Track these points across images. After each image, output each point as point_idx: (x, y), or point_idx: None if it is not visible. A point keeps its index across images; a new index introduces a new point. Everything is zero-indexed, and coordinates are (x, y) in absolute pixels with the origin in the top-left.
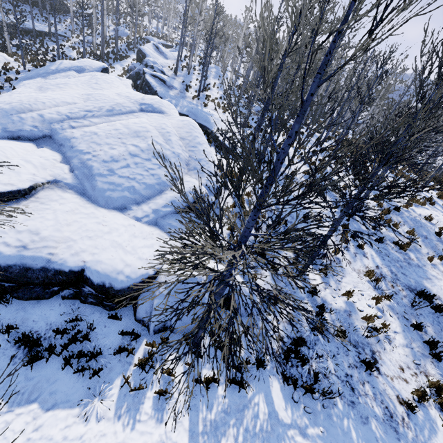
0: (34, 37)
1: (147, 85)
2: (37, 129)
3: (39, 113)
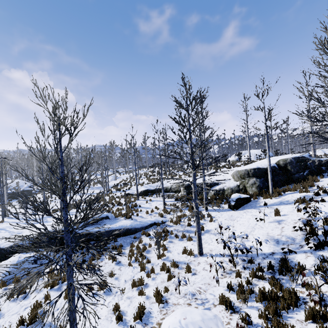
0: None
1: None
2: None
3: None
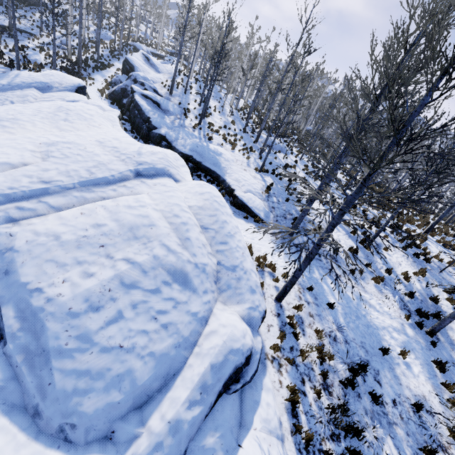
0: None
1: (137, 108)
2: None
3: None
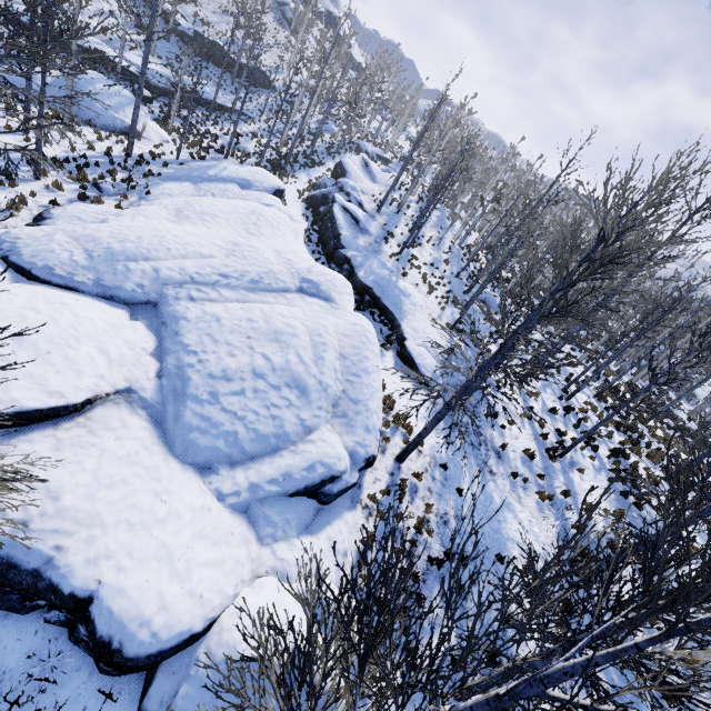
0: (211, 112)
1: (331, 221)
2: (141, 290)
3: (155, 267)
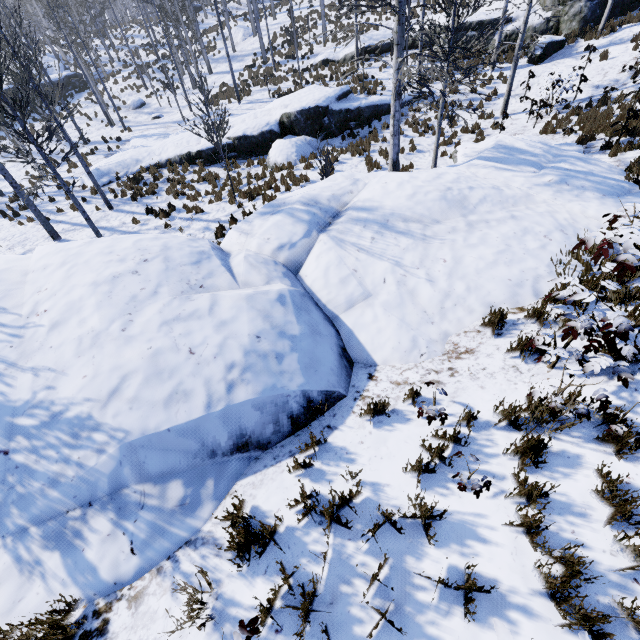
0: None
1: None
2: None
3: None
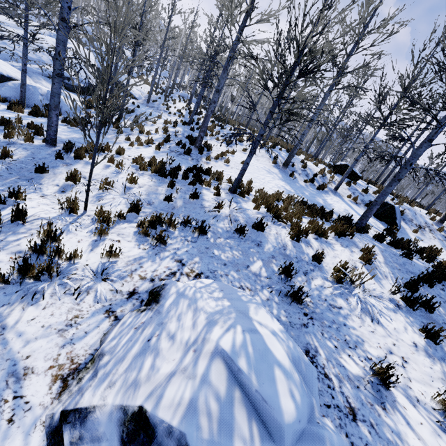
0: None
1: None
2: None
3: None
